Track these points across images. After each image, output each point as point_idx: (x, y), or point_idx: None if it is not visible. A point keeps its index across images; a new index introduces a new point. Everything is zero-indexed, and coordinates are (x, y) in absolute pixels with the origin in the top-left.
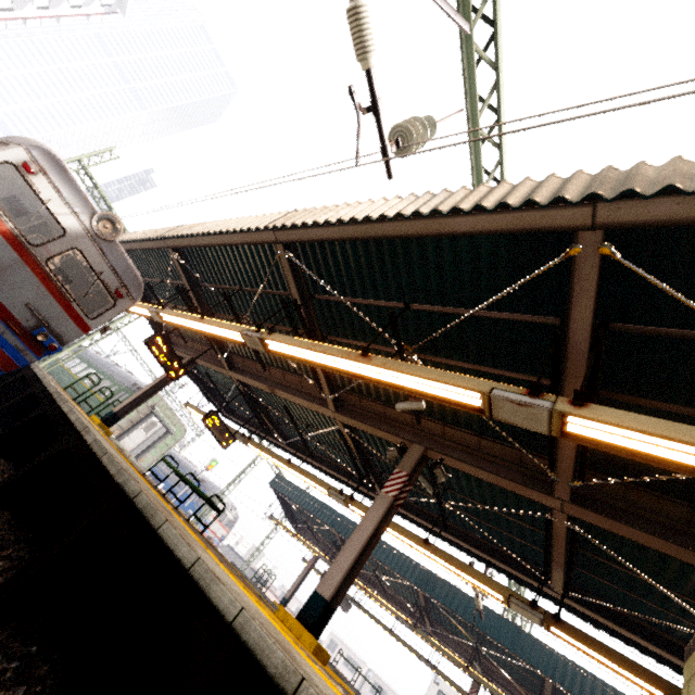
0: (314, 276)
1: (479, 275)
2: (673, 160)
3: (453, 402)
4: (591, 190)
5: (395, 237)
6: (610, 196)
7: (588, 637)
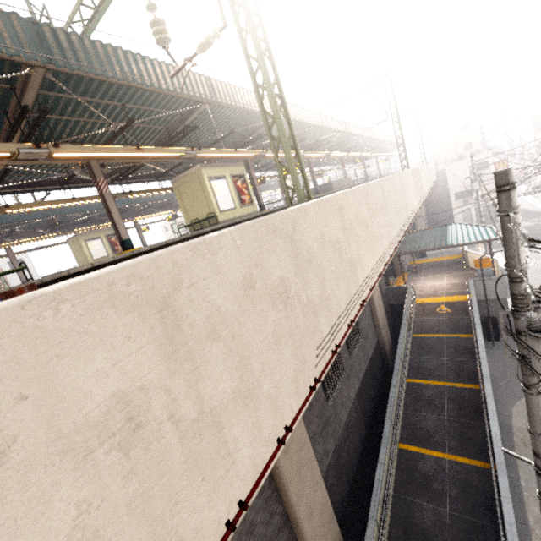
0: (70, 92)
1: (163, 98)
2: (220, 82)
3: (168, 156)
4: (216, 99)
5: (153, 91)
6: (218, 101)
7: (139, 192)
